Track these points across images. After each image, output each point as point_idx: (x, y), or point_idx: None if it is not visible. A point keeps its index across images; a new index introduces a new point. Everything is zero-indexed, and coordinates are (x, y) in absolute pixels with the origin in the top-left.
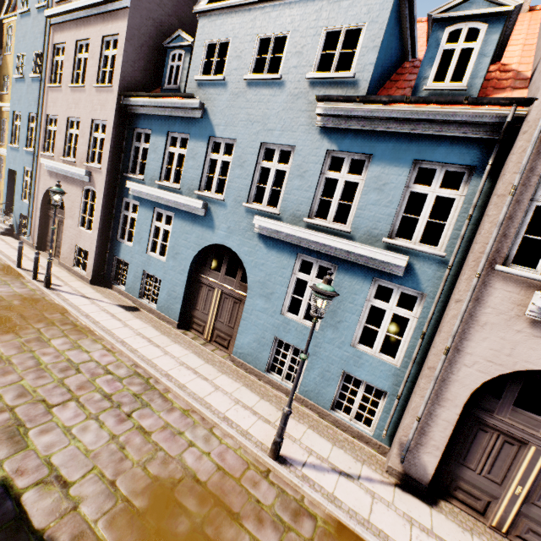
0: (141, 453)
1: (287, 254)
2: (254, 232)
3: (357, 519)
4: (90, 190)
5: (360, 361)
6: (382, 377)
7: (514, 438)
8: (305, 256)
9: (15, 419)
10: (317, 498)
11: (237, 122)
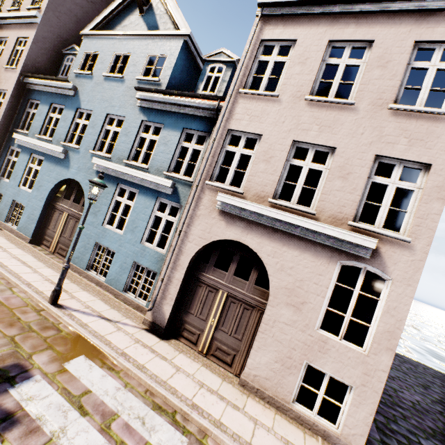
0: None
1: (112, 183)
2: (94, 170)
3: (94, 334)
4: None
5: (144, 253)
6: (155, 262)
7: (213, 287)
8: (123, 185)
9: None
10: (70, 322)
11: (95, 101)
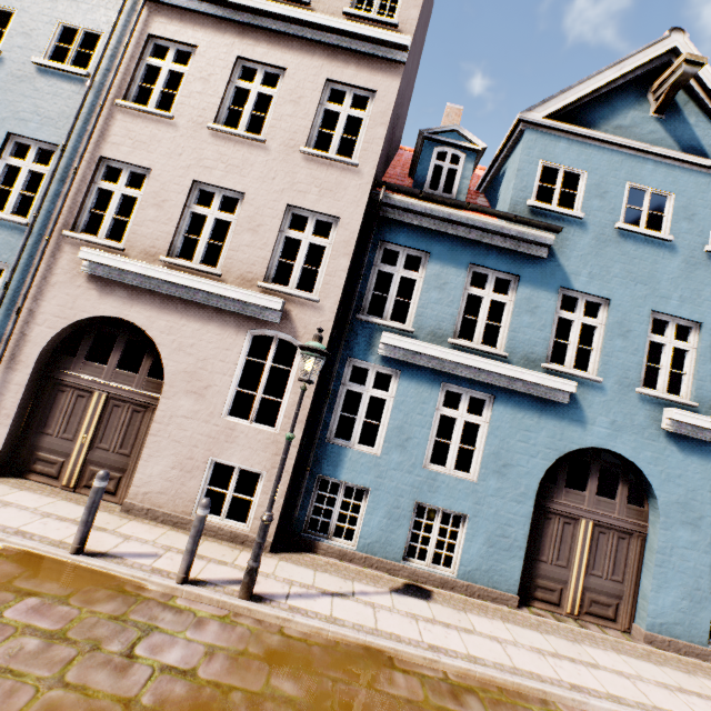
0: None
1: None
2: (659, 430)
3: None
4: (275, 339)
5: None
6: None
7: None
8: None
9: None
10: None
11: (610, 278)
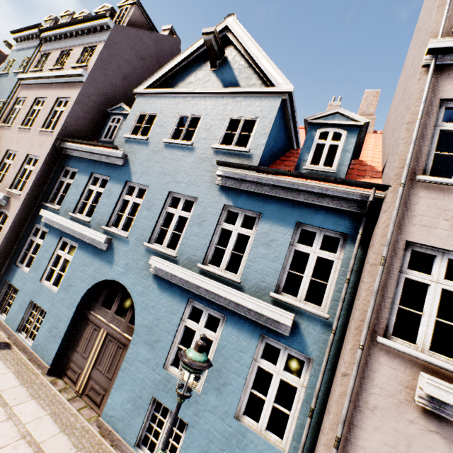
0: None
1: (179, 298)
2: (150, 272)
3: None
4: (4, 213)
5: (244, 441)
6: None
7: None
8: (196, 302)
9: None
10: None
11: (152, 173)
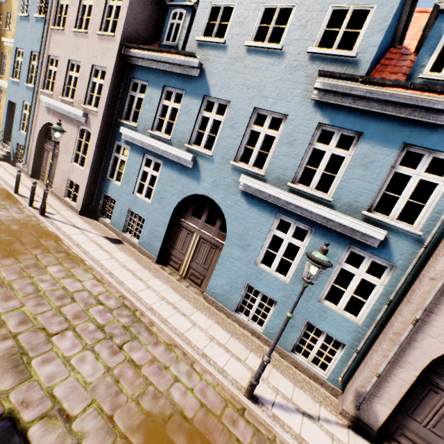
0: (134, 387)
1: (268, 212)
2: (238, 189)
3: None
4: (86, 130)
5: (324, 315)
6: (343, 331)
7: None
8: (284, 216)
9: (18, 347)
10: (288, 439)
11: (233, 86)
